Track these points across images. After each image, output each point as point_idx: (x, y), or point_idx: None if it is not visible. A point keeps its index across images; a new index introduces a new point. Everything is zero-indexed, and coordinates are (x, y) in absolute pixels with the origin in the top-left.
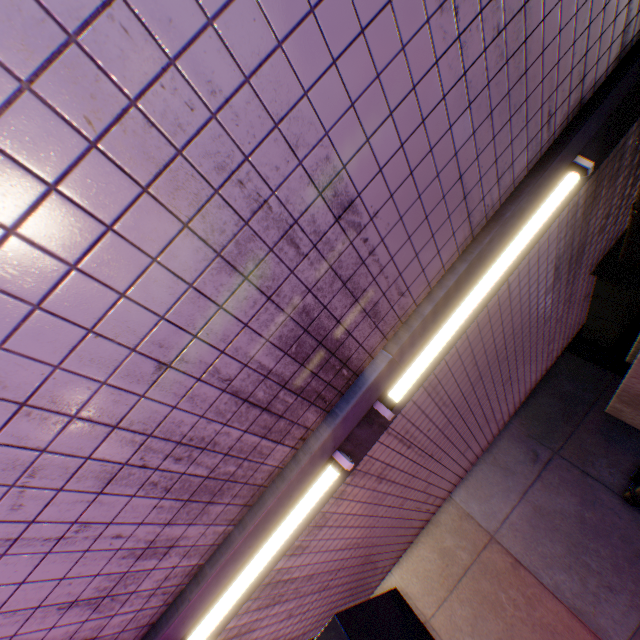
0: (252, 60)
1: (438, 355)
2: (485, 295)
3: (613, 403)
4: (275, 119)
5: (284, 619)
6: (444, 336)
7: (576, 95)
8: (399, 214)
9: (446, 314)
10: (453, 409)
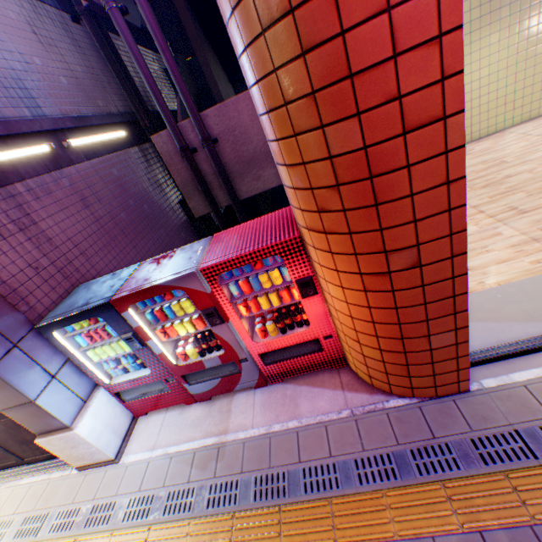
0: (0, 23)
1: (92, 153)
2: (107, 148)
3: (190, 205)
4: (6, 33)
5: (33, 269)
6: (88, 138)
7: (108, 110)
8: (49, 82)
9: (83, 126)
10: (125, 208)
